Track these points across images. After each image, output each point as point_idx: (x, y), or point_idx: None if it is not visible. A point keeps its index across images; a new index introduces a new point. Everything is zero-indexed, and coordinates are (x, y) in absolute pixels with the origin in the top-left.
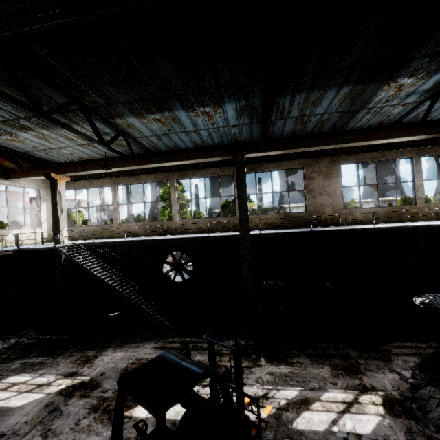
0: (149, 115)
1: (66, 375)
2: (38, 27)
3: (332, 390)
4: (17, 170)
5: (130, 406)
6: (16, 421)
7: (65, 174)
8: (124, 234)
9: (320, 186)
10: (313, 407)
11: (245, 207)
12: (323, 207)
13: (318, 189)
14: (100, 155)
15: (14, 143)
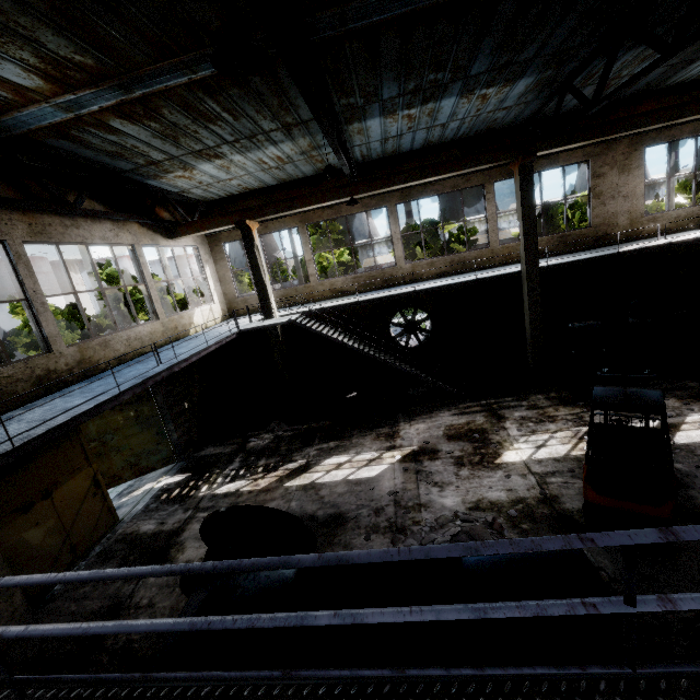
0: (402, 112)
1: (387, 449)
2: (376, 18)
3: (692, 414)
4: (186, 223)
5: (494, 457)
6: (391, 483)
7: (259, 219)
8: (329, 294)
9: (612, 186)
10: (683, 428)
11: (533, 232)
12: (615, 216)
13: (610, 190)
14: (276, 181)
15: (177, 181)
